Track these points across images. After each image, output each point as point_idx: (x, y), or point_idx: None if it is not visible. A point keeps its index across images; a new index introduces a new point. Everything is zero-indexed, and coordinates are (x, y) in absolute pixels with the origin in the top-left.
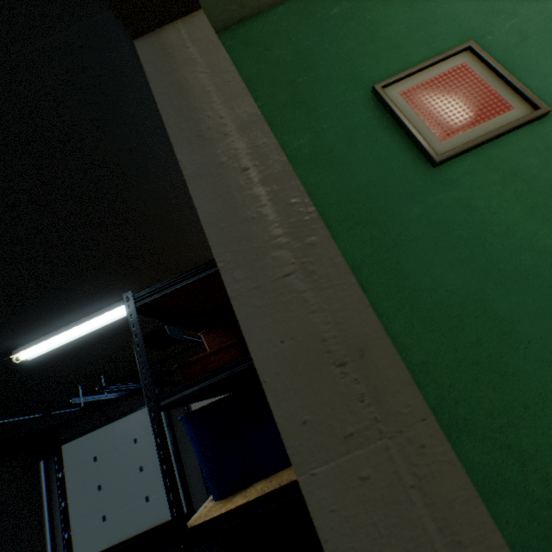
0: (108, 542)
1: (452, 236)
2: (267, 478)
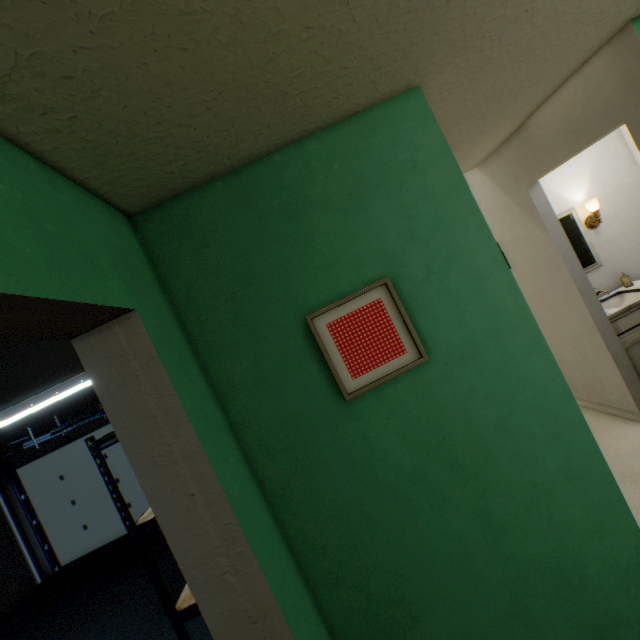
0: (94, 546)
1: (351, 459)
2: None
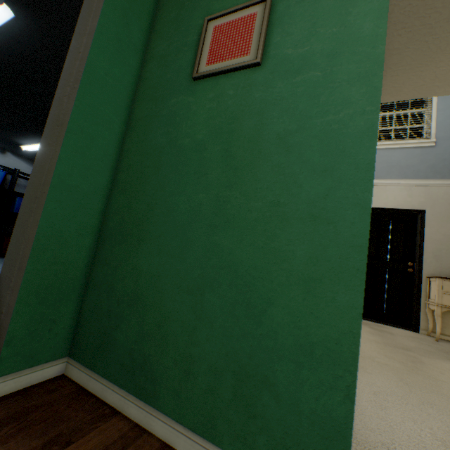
0: None
1: (174, 120)
2: None
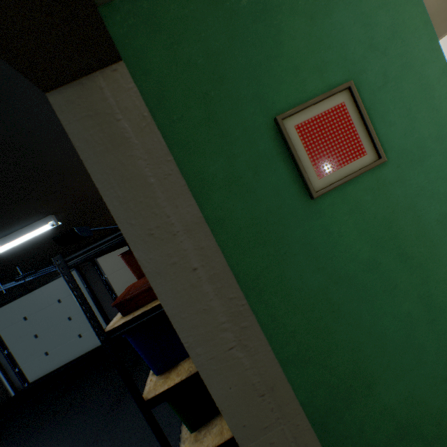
0: (55, 366)
1: (316, 253)
2: (189, 358)
